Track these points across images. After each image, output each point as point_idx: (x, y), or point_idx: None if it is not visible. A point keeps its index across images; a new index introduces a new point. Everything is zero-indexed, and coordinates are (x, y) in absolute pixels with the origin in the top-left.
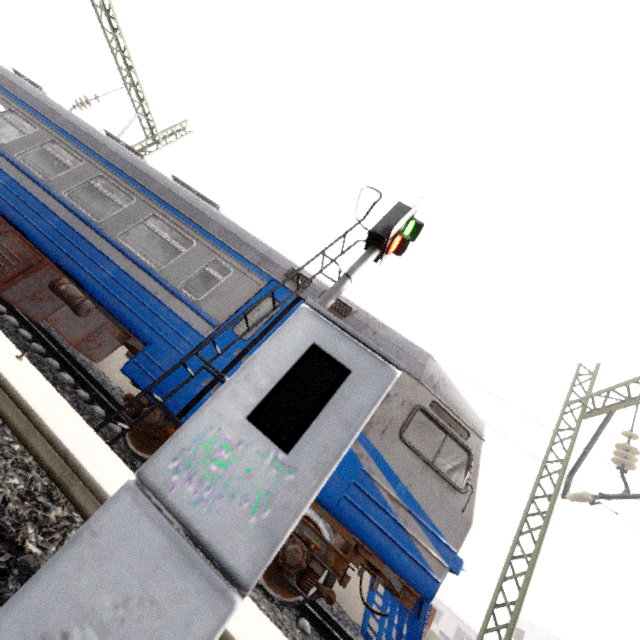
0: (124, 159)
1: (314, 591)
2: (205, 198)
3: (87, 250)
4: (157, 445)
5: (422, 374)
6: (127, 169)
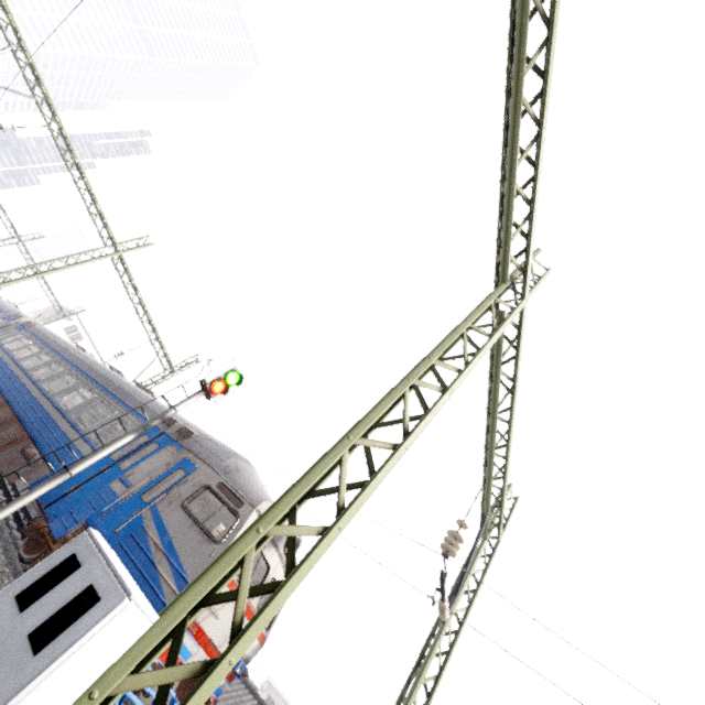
0: (104, 376)
1: None
2: (147, 390)
3: (51, 425)
4: (39, 549)
5: (219, 465)
6: (102, 380)
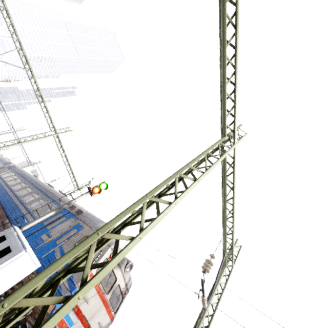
0: (44, 187)
1: (23, 318)
2: (64, 194)
3: (17, 210)
4: None
5: (94, 226)
6: (43, 189)
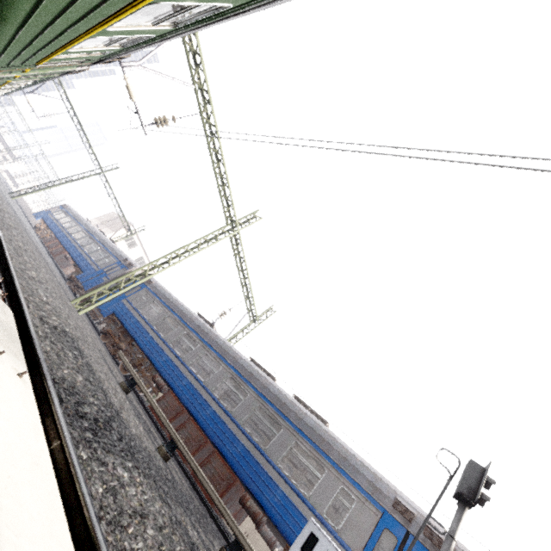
0: (270, 390)
1: None
2: (318, 415)
3: (262, 475)
4: None
5: None
6: (273, 400)
